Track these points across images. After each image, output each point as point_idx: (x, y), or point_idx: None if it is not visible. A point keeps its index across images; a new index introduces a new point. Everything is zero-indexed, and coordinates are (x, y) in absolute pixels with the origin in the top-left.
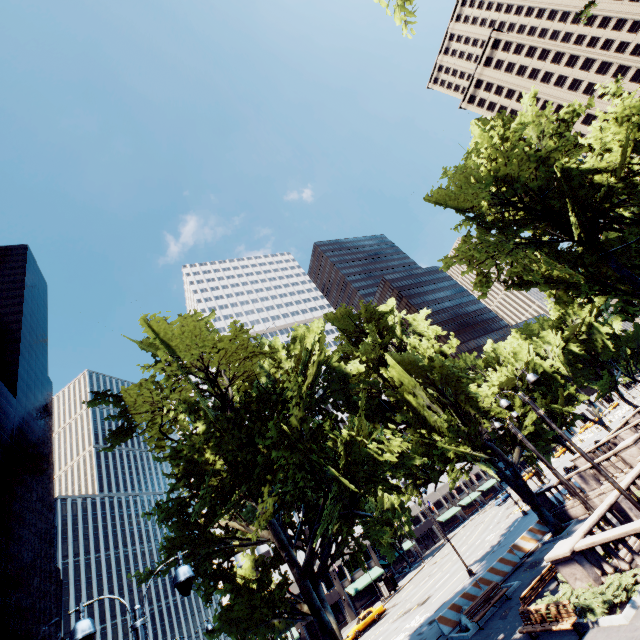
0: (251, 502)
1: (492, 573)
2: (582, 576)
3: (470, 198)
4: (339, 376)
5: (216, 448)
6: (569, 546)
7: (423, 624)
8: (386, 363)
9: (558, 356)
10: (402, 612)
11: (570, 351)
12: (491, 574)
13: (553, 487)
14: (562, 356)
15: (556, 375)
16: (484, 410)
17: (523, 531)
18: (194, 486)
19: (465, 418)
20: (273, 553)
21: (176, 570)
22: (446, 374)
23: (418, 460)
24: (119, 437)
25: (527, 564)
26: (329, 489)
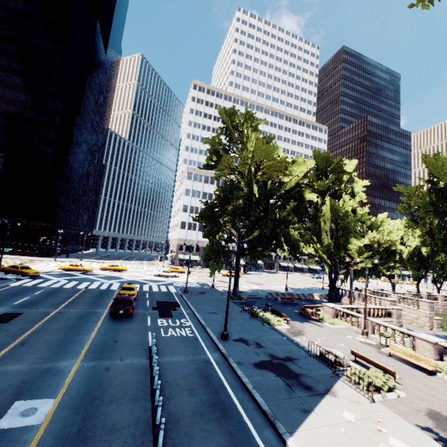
0: (237, 220)
1: (296, 295)
2: (329, 314)
3: (442, 172)
4: (301, 195)
5: (243, 200)
6: (333, 306)
7: (259, 290)
8: (323, 196)
9: (410, 247)
10: (248, 281)
11: (419, 250)
12: (296, 295)
13: (345, 290)
14: (413, 249)
15: (397, 255)
16: (347, 248)
17: (317, 293)
18: (223, 203)
19: (336, 244)
20: (227, 237)
21: (244, 244)
22: (347, 226)
23: (307, 251)
24: (208, 168)
25: (311, 301)
26: (272, 239)
